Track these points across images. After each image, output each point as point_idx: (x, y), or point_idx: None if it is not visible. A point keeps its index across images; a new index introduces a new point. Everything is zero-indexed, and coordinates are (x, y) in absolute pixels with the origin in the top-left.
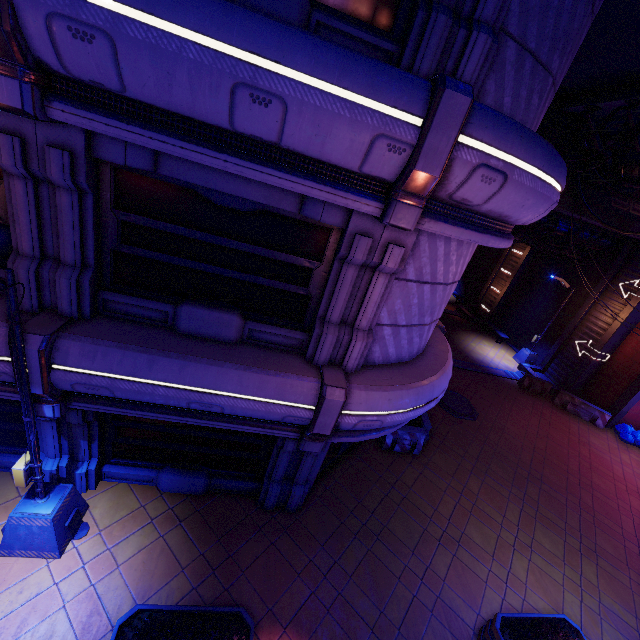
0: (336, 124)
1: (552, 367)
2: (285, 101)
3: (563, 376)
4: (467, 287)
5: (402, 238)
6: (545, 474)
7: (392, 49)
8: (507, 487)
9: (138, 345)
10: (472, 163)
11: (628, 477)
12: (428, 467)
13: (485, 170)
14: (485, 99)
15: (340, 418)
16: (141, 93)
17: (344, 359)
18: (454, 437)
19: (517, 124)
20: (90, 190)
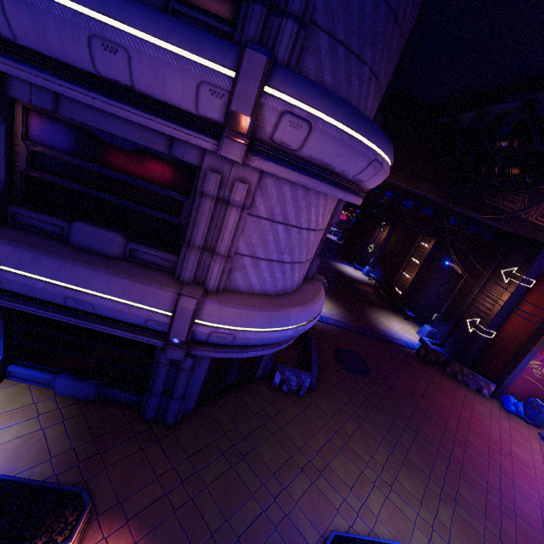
0: (168, 71)
1: (448, 342)
2: (128, 50)
3: (457, 350)
4: (386, 273)
5: (247, 177)
6: (422, 428)
7: (231, 31)
8: (382, 433)
9: (28, 245)
10: (278, 109)
11: (504, 441)
12: (310, 407)
13: (291, 117)
14: (307, 74)
15: (194, 326)
16: (27, 41)
17: (206, 279)
18: (342, 387)
19: (319, 86)
20: (3, 120)
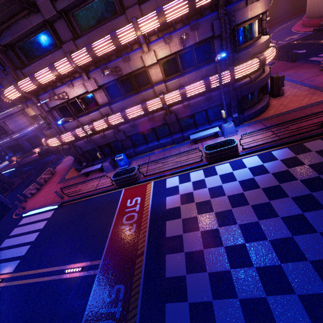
0: None
1: None
2: None
3: None
4: None
5: (2, 123)
6: None
7: None
8: None
9: None
10: None
11: None
12: None
13: None
14: None
15: (13, 138)
16: None
17: (11, 133)
18: None
19: None
20: None
